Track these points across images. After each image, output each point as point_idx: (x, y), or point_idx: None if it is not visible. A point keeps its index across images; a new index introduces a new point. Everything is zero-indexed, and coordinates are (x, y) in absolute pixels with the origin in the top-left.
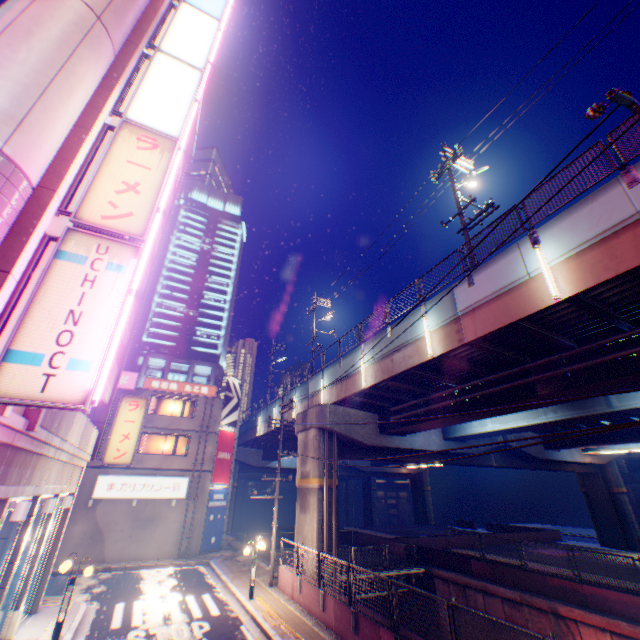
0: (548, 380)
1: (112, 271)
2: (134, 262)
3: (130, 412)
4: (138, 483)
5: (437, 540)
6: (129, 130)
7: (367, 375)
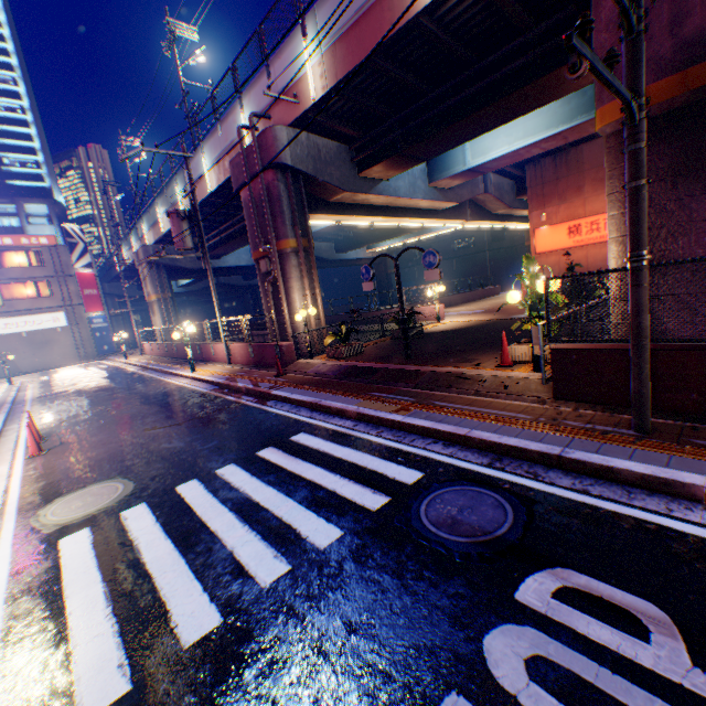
0: None
1: None
2: None
3: None
4: (20, 322)
5: None
6: None
7: (165, 225)
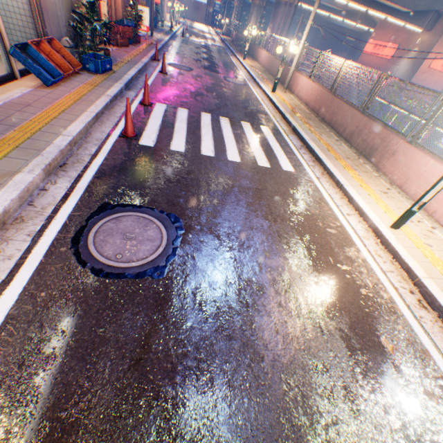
0: None
1: None
2: None
3: None
4: None
5: None
6: None
7: None
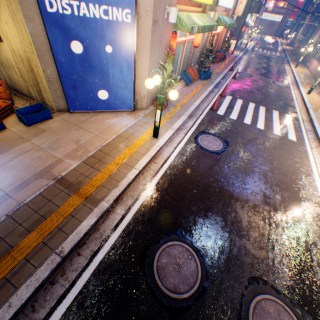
0: None
1: None
2: None
3: None
4: (270, 17)
5: None
6: None
7: None
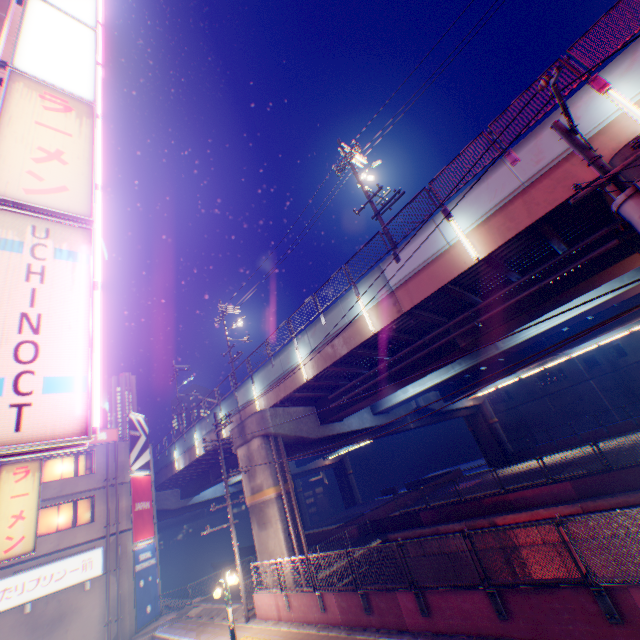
0: (465, 333)
1: (64, 260)
2: (90, 248)
3: (17, 483)
4: (28, 581)
5: (379, 511)
6: (24, 84)
7: (308, 367)
